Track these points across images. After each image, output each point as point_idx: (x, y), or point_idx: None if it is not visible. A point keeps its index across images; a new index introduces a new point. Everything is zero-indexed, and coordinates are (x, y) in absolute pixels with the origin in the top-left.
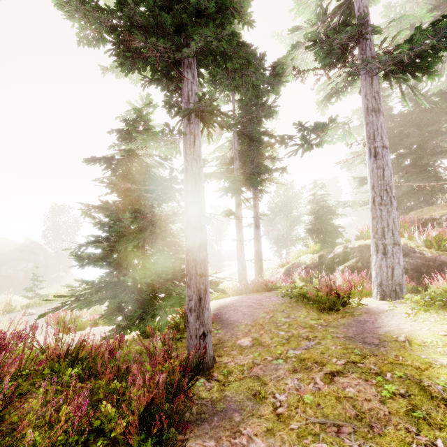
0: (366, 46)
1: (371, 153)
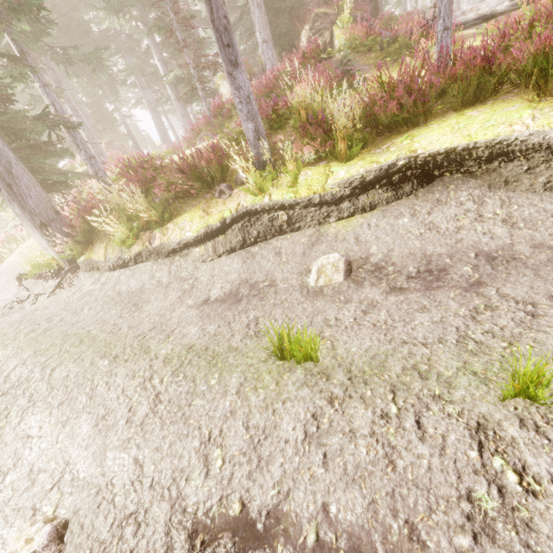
0: None
1: (72, 109)
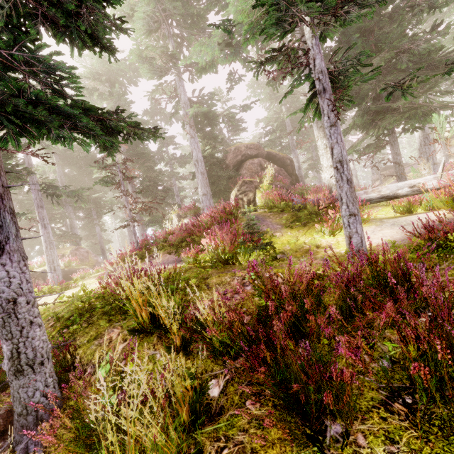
0: (34, 176)
1: (43, 226)
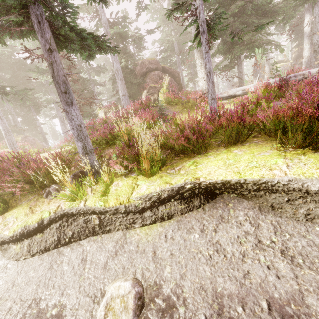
0: None
1: None
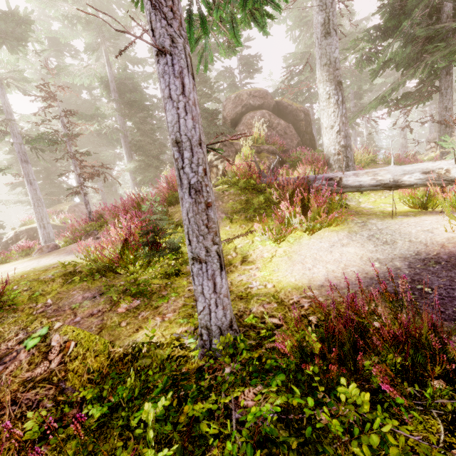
0: (14, 127)
1: (28, 182)
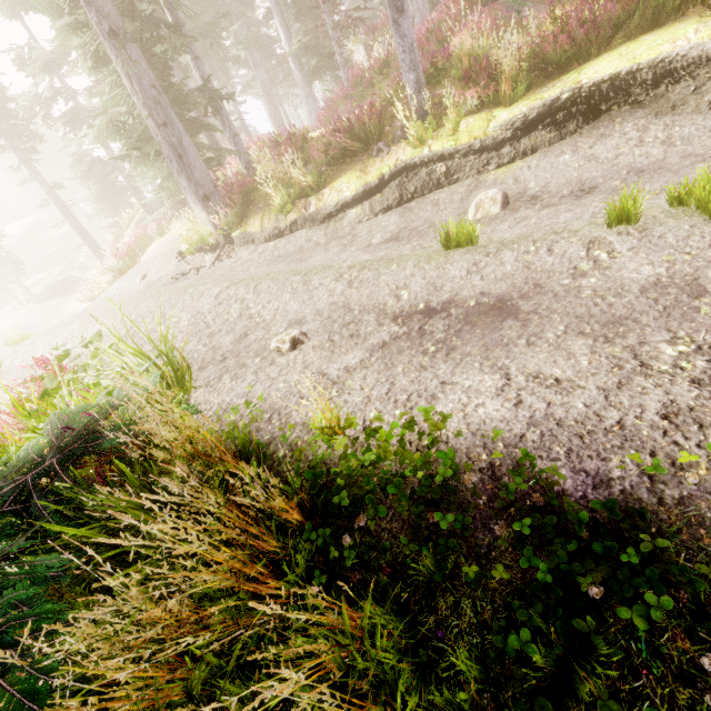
0: None
1: None
